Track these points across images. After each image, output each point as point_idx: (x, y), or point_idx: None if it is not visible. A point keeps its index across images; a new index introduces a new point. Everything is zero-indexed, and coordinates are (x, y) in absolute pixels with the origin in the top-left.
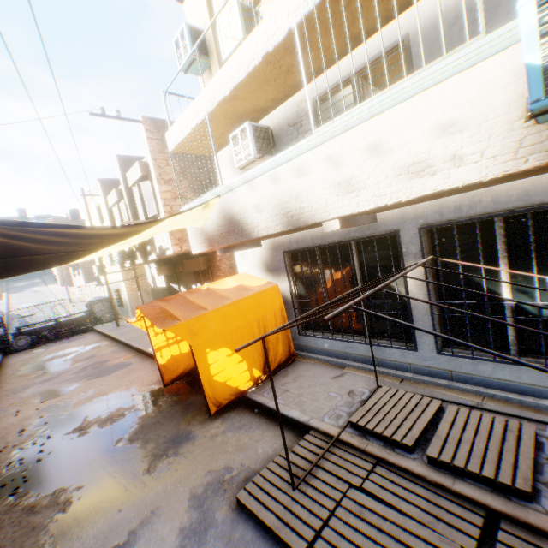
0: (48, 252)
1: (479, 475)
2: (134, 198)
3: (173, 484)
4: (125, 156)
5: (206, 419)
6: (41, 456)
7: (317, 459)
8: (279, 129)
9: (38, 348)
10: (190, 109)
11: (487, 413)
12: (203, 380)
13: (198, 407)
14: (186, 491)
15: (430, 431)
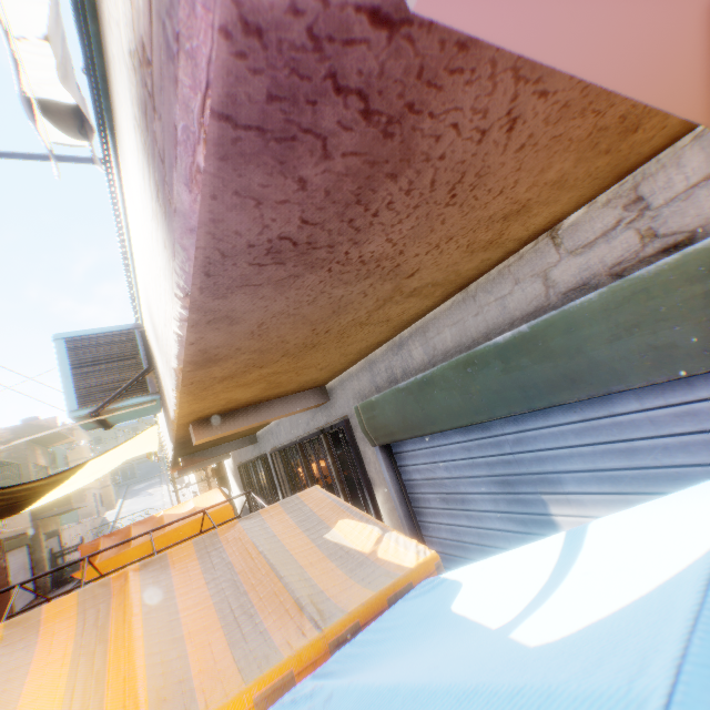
0: None
1: None
2: None
3: None
4: None
5: None
6: None
7: None
8: None
9: None
10: None
11: None
12: None
13: None
14: None
15: None
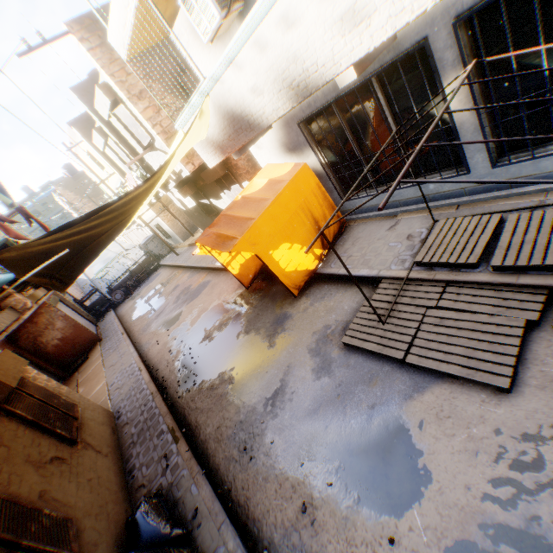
0: (105, 231)
1: (540, 267)
2: (117, 131)
3: (293, 348)
4: (78, 85)
5: (293, 301)
6: (194, 361)
7: (395, 299)
8: None
9: (132, 296)
10: None
11: (550, 207)
12: (278, 276)
13: (282, 294)
14: (304, 349)
15: (491, 245)
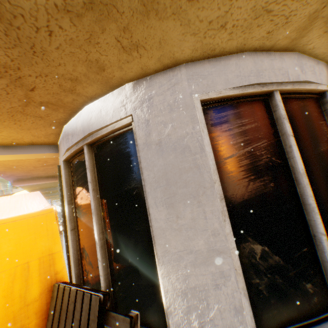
0: None
1: None
2: None
3: None
4: None
5: None
6: None
7: None
8: None
9: None
10: None
11: None
12: None
13: None
14: None
15: None
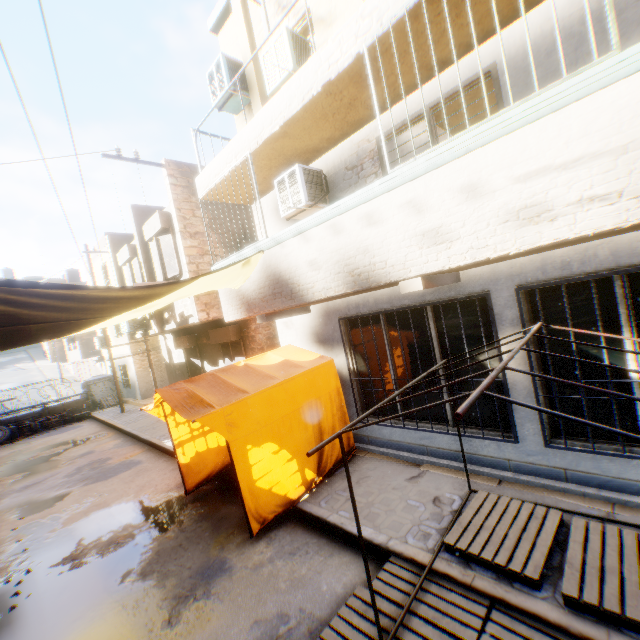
0: (44, 320)
1: None
2: (150, 255)
3: None
4: (141, 206)
5: (246, 541)
6: (16, 601)
7: (409, 601)
8: (334, 173)
9: (18, 443)
10: (228, 148)
11: (624, 527)
12: (243, 487)
13: (233, 522)
14: None
15: (555, 556)
